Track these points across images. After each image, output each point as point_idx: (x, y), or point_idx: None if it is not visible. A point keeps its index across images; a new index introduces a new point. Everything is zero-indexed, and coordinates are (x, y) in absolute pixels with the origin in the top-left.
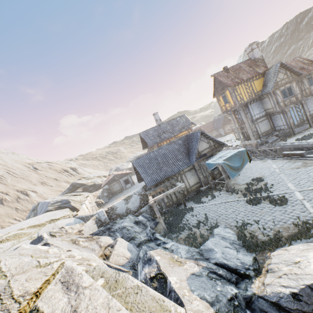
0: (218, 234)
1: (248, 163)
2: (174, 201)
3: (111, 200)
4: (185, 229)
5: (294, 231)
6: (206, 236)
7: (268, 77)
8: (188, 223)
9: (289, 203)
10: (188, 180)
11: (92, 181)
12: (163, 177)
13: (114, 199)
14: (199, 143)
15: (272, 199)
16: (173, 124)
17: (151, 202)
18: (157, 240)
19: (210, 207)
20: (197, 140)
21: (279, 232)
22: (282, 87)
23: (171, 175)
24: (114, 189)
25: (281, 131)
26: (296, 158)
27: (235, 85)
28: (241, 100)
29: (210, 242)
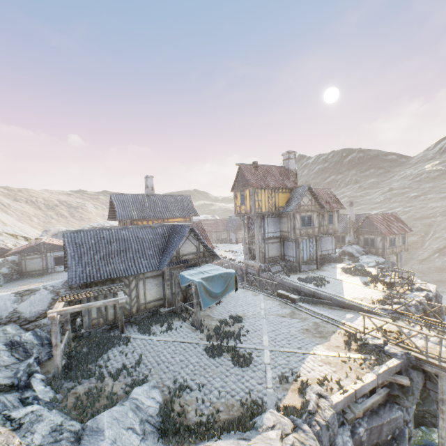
0: (134, 399)
1: (239, 290)
2: (109, 320)
3: (9, 285)
4: (94, 376)
5: (237, 413)
6: (117, 397)
7: (294, 196)
8: (105, 365)
9: (253, 365)
10: (146, 291)
11: None
12: (105, 276)
13: (17, 284)
14: (185, 242)
15: (237, 354)
16: (169, 203)
17: (50, 315)
18: (29, 389)
19: (156, 344)
20: (182, 237)
21: (218, 411)
22: (304, 213)
23: (120, 276)
24: (29, 266)
25: (289, 263)
26: (288, 303)
27: (258, 188)
28: (259, 208)
29: (108, 415)
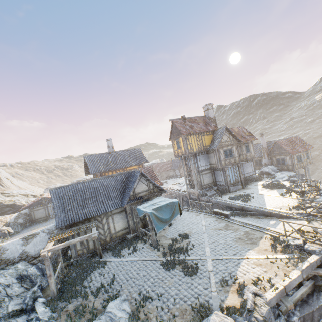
0: (108, 312)
1: (185, 213)
2: (90, 249)
3: (24, 231)
4: (81, 295)
5: (189, 316)
6: (97, 311)
7: (216, 136)
8: (89, 286)
9: (199, 273)
10: (115, 224)
11: (13, 199)
12: (82, 217)
13: (29, 229)
14: (138, 183)
15: (186, 265)
16: (126, 156)
17: (42, 253)
18: (33, 312)
19: (125, 264)
20: (135, 180)
21: (174, 316)
22: (225, 148)
23: (93, 215)
24: (37, 215)
25: (220, 186)
26: (222, 218)
27: (188, 134)
28: (191, 149)
29: None
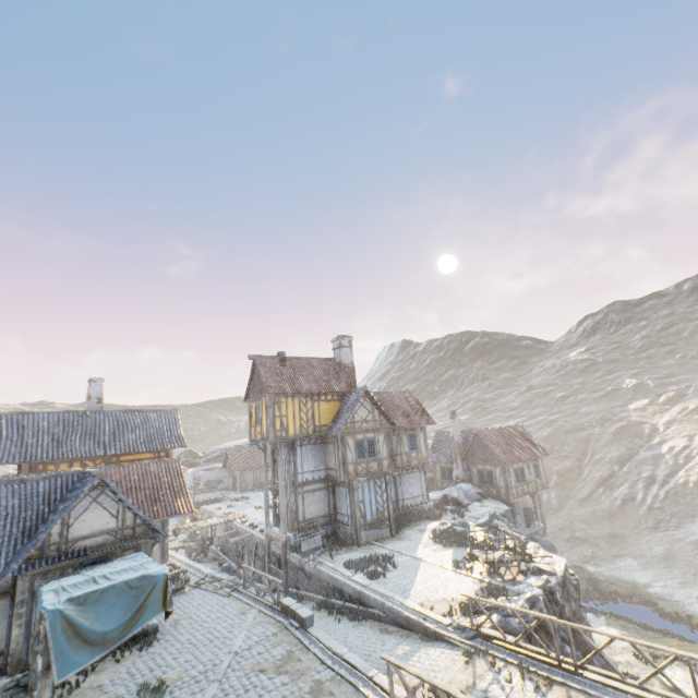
0: None
1: (218, 602)
2: None
3: None
4: None
5: None
6: None
7: (346, 406)
8: None
9: None
10: None
11: None
12: None
13: None
14: (88, 509)
15: None
16: (129, 425)
17: None
18: None
19: None
20: (73, 499)
21: None
22: (361, 434)
23: None
24: None
25: (342, 528)
26: (292, 629)
27: (280, 394)
28: (283, 429)
29: None
